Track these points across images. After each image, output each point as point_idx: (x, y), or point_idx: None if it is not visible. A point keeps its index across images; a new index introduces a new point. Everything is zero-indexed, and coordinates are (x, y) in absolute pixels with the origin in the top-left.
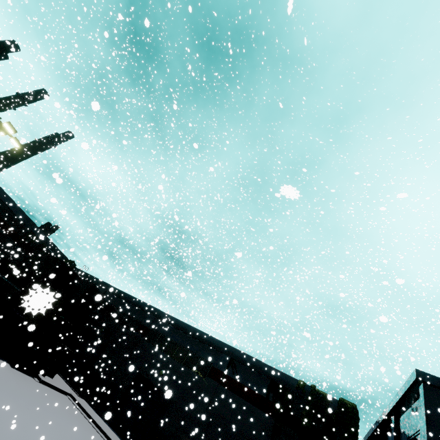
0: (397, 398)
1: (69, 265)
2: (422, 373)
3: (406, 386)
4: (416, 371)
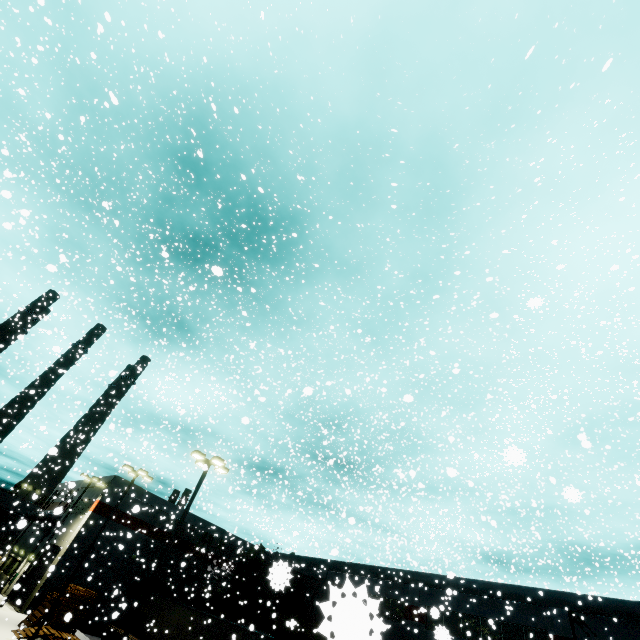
0: None
1: (258, 552)
2: None
3: None
4: None
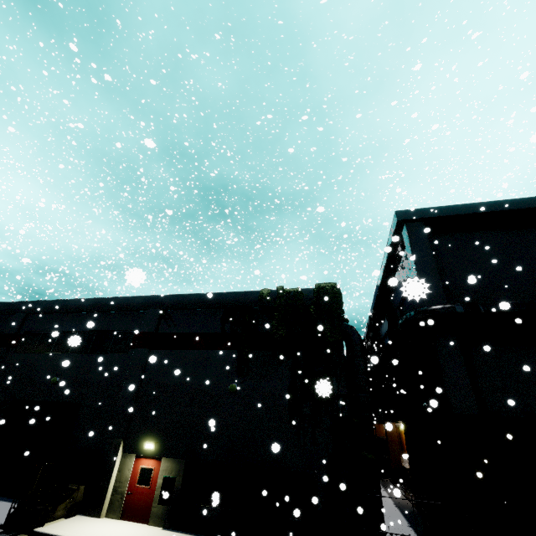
0: (382, 270)
1: None
2: (403, 212)
3: (389, 244)
4: (397, 213)
